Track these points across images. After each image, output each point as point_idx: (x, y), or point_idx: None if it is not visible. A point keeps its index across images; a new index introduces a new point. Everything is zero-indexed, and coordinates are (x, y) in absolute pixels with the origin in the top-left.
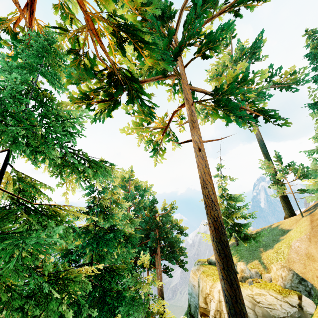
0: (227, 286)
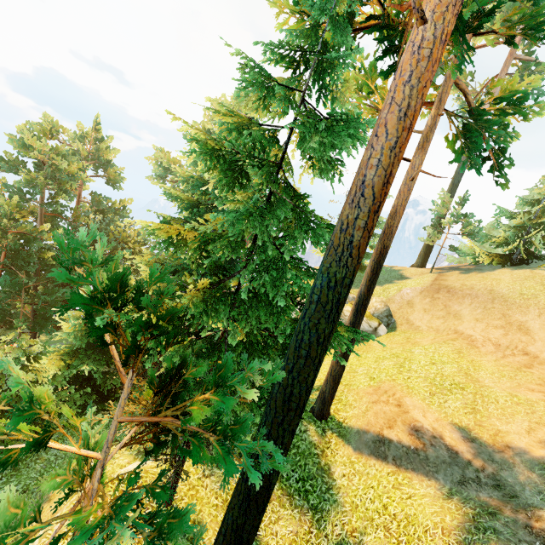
0: (365, 290)
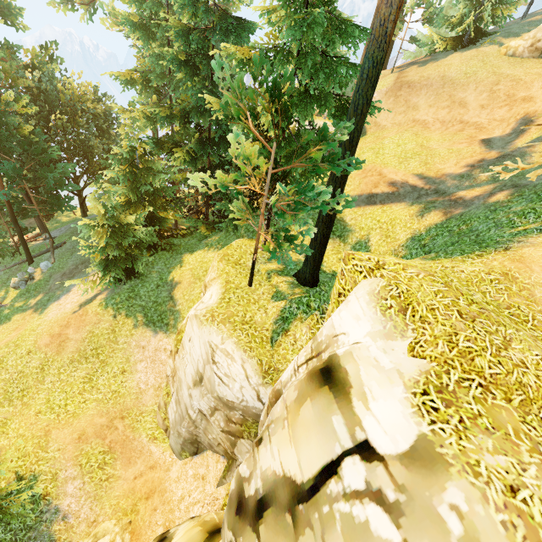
0: None
